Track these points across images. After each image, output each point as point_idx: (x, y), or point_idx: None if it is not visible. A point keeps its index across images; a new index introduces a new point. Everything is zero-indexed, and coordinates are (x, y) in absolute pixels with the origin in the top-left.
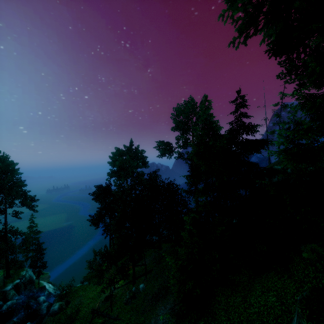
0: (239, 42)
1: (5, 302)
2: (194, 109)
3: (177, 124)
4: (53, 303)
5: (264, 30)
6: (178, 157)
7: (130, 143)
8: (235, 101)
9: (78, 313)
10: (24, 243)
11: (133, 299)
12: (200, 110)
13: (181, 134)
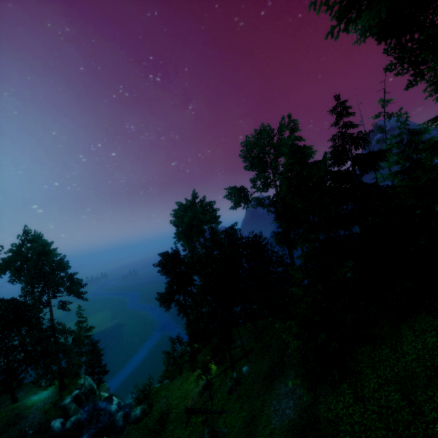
0: (338, 31)
1: (67, 419)
2: (271, 138)
3: (252, 161)
4: (131, 410)
5: (366, 12)
6: (257, 204)
7: (193, 194)
8: (335, 110)
9: (168, 415)
10: (76, 343)
11: (238, 386)
12: (278, 139)
13: (257, 174)
